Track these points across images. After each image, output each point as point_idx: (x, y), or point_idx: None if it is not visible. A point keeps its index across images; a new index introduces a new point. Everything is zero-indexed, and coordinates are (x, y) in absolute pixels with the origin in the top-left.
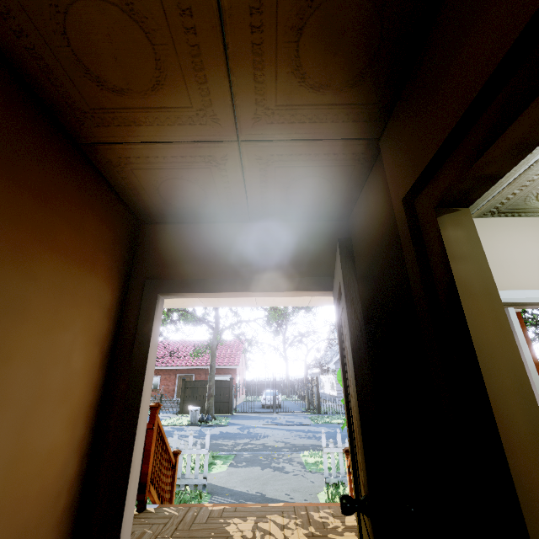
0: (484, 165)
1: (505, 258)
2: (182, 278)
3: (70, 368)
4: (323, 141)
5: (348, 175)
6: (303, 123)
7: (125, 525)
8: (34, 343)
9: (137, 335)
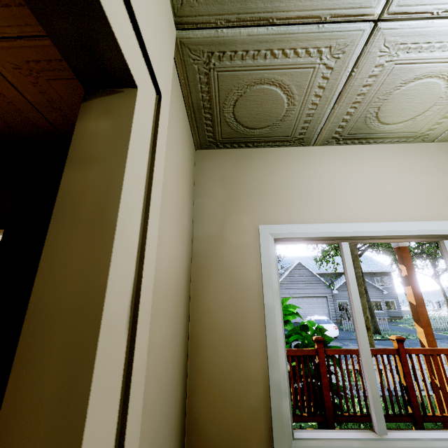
0: None
1: (346, 188)
2: None
3: None
4: None
5: None
6: (22, 6)
7: None
8: None
9: None
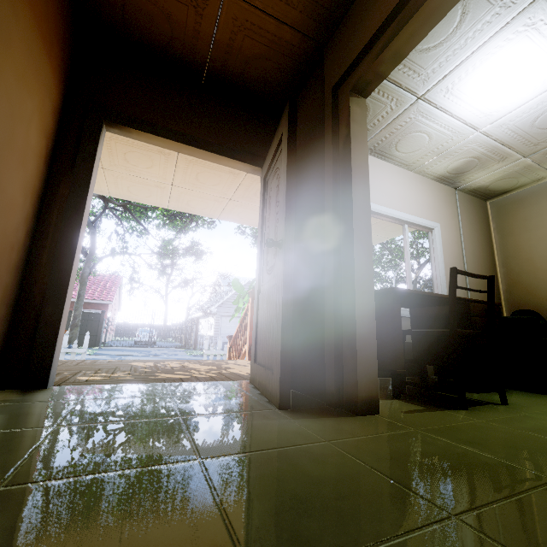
0: (380, 63)
1: (370, 183)
2: (130, 115)
3: (28, 138)
4: (289, 27)
5: (295, 72)
6: (280, 1)
7: (68, 299)
8: (11, 84)
9: (80, 151)
